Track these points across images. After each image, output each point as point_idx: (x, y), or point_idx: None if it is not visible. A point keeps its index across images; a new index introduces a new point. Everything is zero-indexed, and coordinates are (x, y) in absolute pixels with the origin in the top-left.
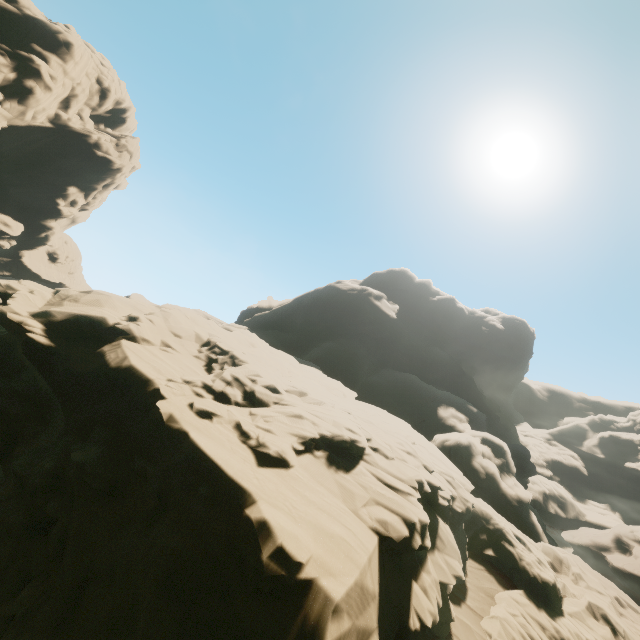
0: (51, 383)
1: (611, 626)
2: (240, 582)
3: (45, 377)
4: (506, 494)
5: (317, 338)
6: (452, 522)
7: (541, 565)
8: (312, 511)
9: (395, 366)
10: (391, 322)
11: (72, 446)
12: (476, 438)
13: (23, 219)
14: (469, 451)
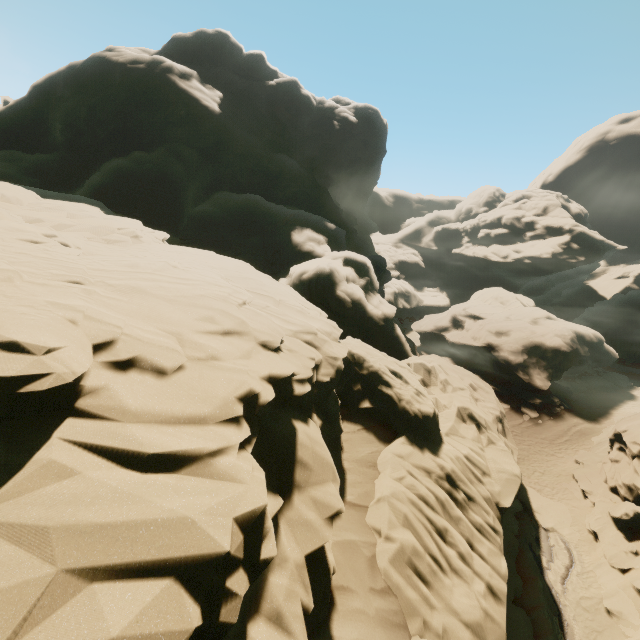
0: None
1: (476, 422)
2: None
3: None
4: (373, 316)
5: (98, 157)
6: (319, 401)
7: (420, 396)
8: None
9: (234, 188)
10: (214, 119)
11: None
12: (338, 261)
13: None
14: (332, 280)
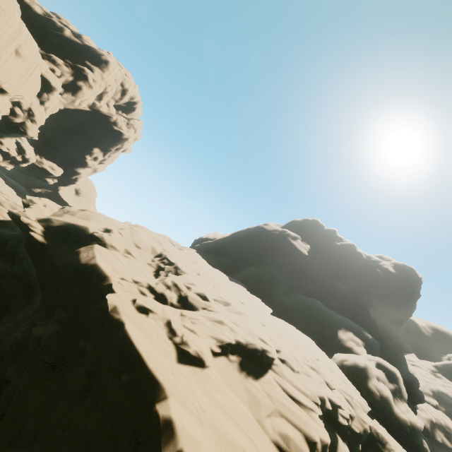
0: (38, 270)
1: None
2: None
3: (35, 265)
4: (399, 419)
5: (246, 263)
6: (350, 441)
7: None
8: (218, 415)
9: (304, 292)
10: (303, 257)
11: (38, 322)
12: (371, 362)
13: (64, 166)
14: (365, 373)
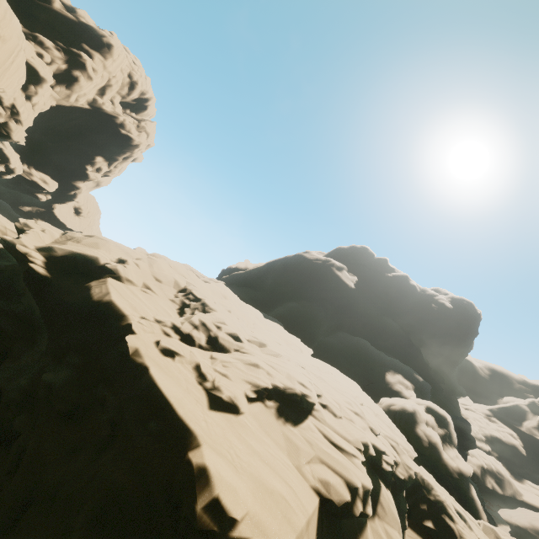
0: (42, 308)
1: None
2: (171, 530)
3: (38, 303)
4: (447, 465)
5: (283, 298)
6: (394, 488)
7: None
8: (255, 462)
9: (349, 330)
10: (349, 291)
11: (47, 367)
12: (421, 406)
13: (59, 179)
14: (414, 418)
